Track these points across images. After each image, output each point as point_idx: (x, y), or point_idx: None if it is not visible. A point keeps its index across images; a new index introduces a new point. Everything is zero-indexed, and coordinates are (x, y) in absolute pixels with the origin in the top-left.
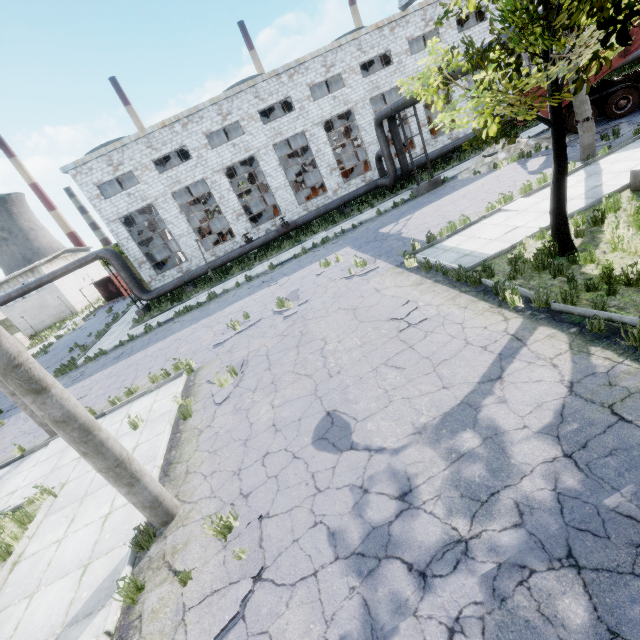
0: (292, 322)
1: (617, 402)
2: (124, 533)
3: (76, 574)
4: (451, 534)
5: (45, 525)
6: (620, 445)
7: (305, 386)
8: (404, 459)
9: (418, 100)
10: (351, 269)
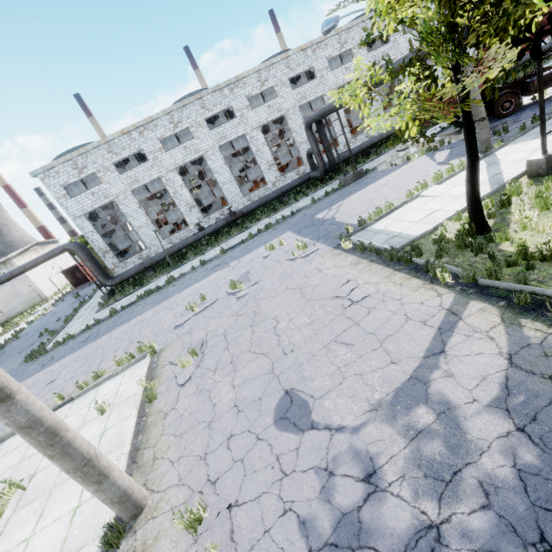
0: (245, 302)
1: None
2: (93, 528)
3: None
4: (421, 519)
5: (13, 522)
6: None
7: (262, 365)
8: (364, 438)
9: (341, 107)
10: (294, 252)
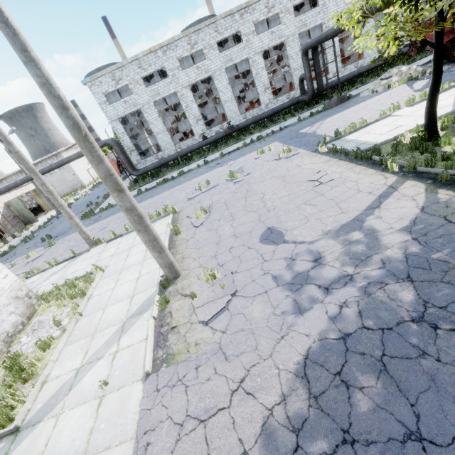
0: (240, 185)
1: (449, 214)
2: (151, 283)
3: (127, 300)
4: (343, 273)
5: (101, 283)
6: (446, 233)
7: (252, 216)
8: (316, 245)
9: (337, 34)
10: (280, 154)
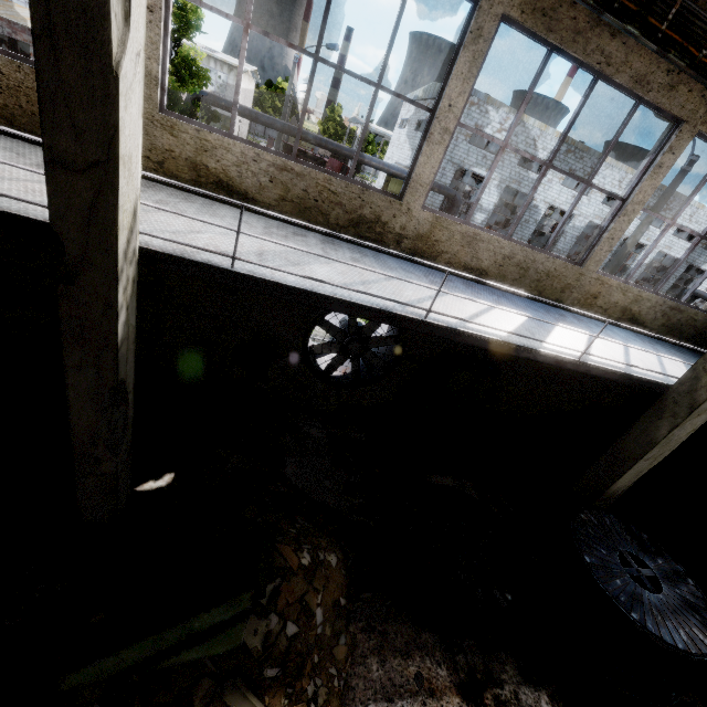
0: None
1: None
2: None
3: None
4: None
5: None
6: None
7: None
8: None
9: None
10: None
